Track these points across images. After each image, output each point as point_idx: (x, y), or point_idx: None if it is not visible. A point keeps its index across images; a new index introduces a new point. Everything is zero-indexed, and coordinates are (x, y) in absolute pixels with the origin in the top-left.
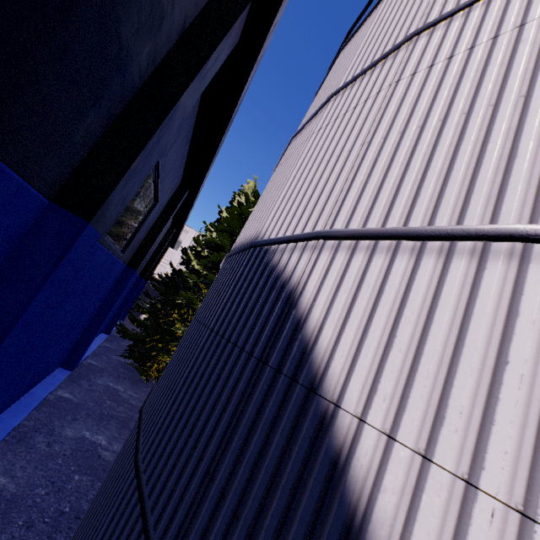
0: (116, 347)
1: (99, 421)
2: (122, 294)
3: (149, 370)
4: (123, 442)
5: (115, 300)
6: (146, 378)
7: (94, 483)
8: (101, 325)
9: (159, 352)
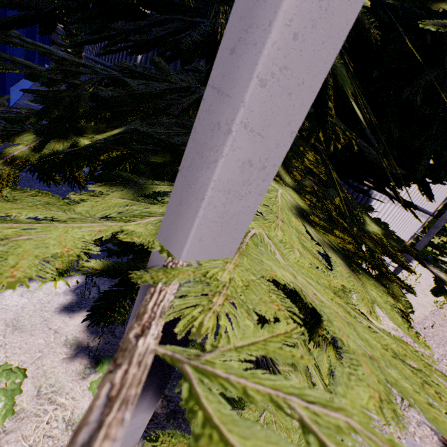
0: None
1: None
2: None
3: None
4: None
5: None
6: None
7: None
8: None
9: None
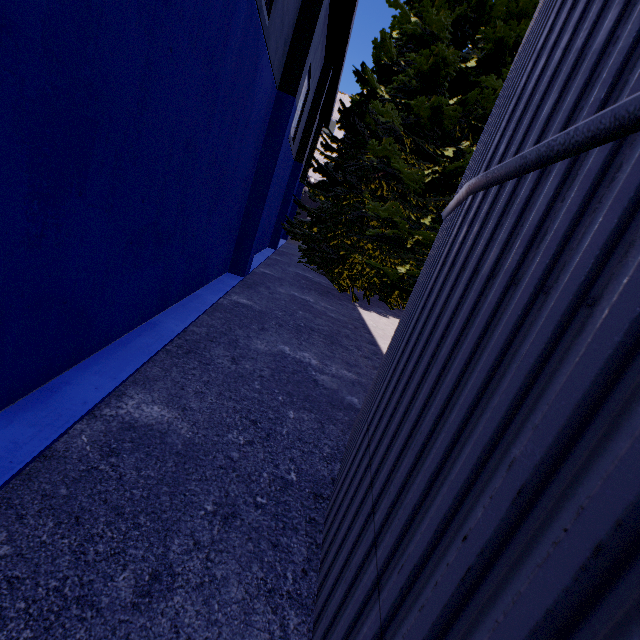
0: (287, 260)
1: (297, 334)
2: (282, 153)
3: (339, 279)
4: (341, 363)
5: (273, 161)
6: (338, 288)
7: (322, 425)
8: (264, 206)
9: (349, 251)
